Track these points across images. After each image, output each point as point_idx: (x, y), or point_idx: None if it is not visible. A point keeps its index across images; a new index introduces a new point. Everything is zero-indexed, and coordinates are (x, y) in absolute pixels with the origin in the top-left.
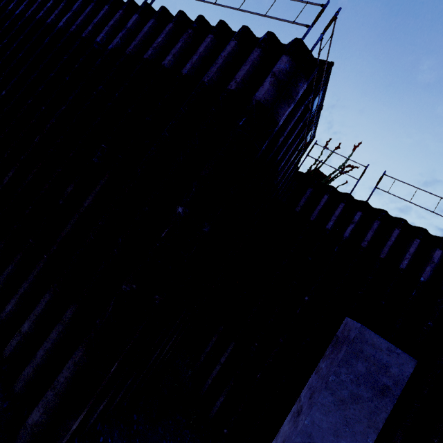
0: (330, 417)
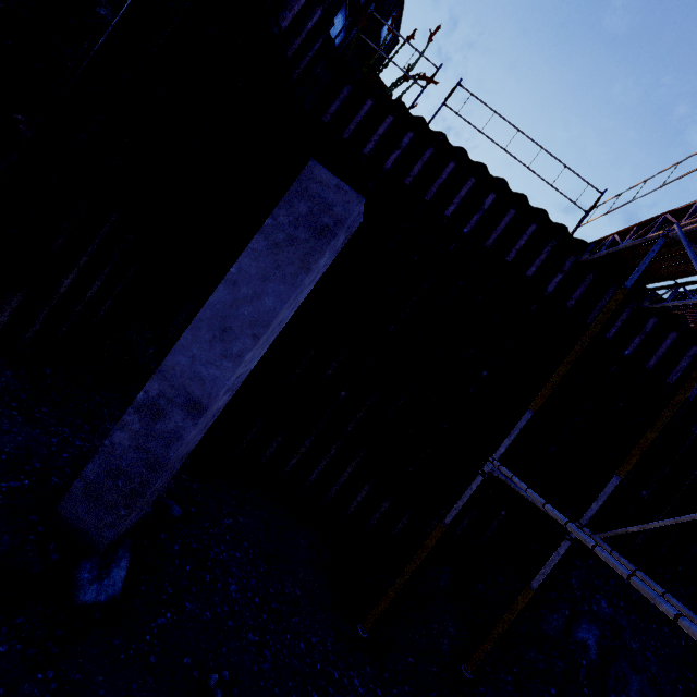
0: (260, 263)
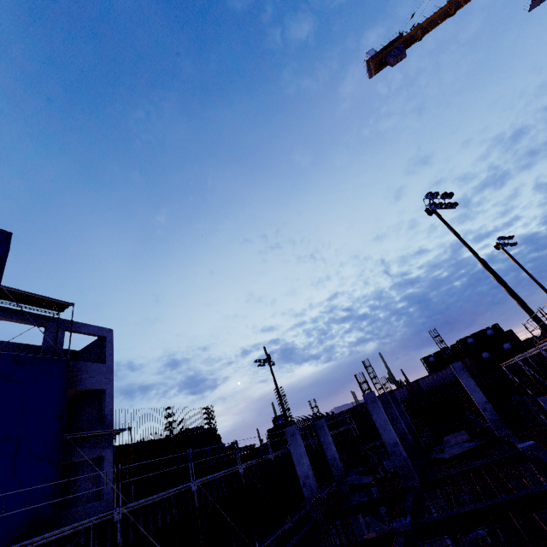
0: None
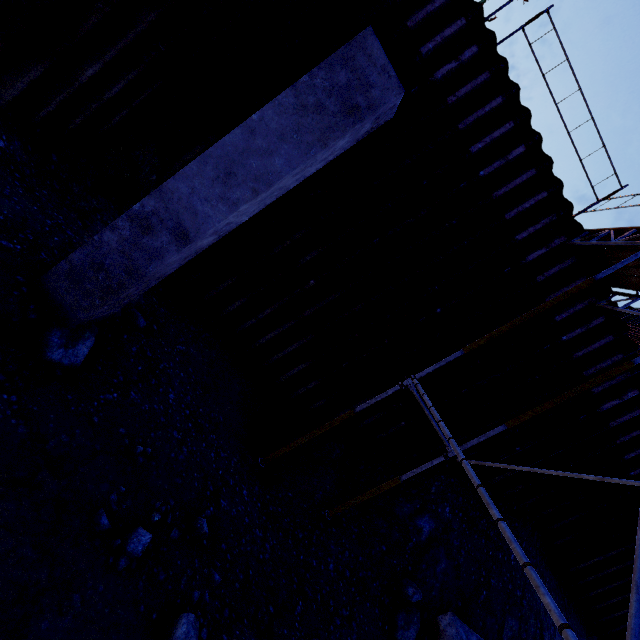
0: (283, 120)
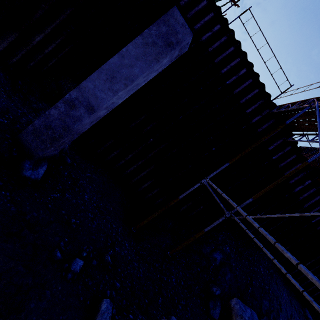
0: (137, 50)
